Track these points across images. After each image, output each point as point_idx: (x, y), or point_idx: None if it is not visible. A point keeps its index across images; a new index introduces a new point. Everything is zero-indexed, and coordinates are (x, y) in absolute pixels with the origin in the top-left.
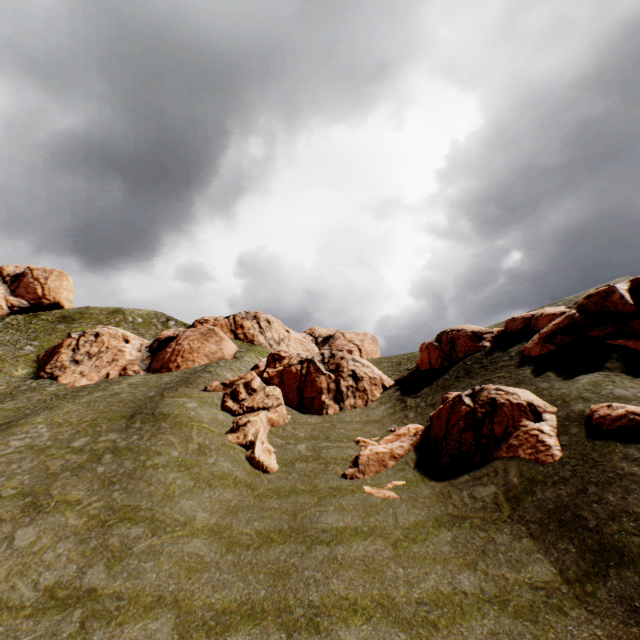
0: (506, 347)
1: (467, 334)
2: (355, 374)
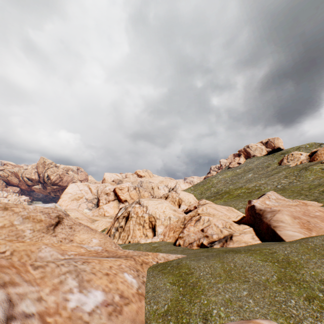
0: None
1: None
2: None
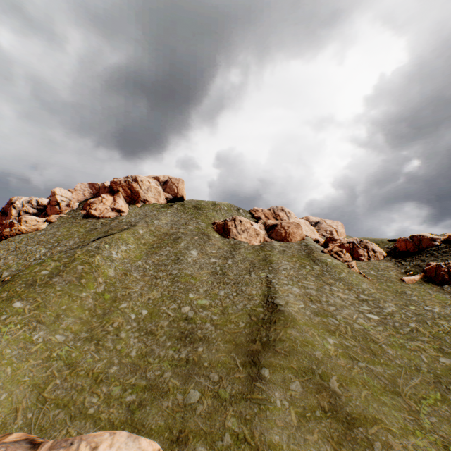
0: (449, 247)
1: (427, 238)
2: (373, 250)
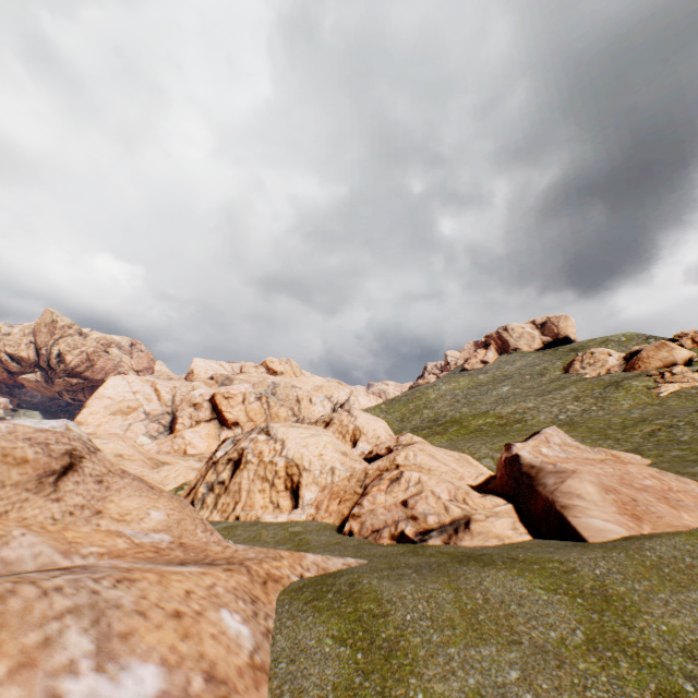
0: None
1: None
2: None
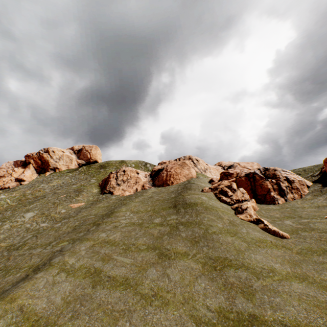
0: None
1: None
2: (287, 179)
